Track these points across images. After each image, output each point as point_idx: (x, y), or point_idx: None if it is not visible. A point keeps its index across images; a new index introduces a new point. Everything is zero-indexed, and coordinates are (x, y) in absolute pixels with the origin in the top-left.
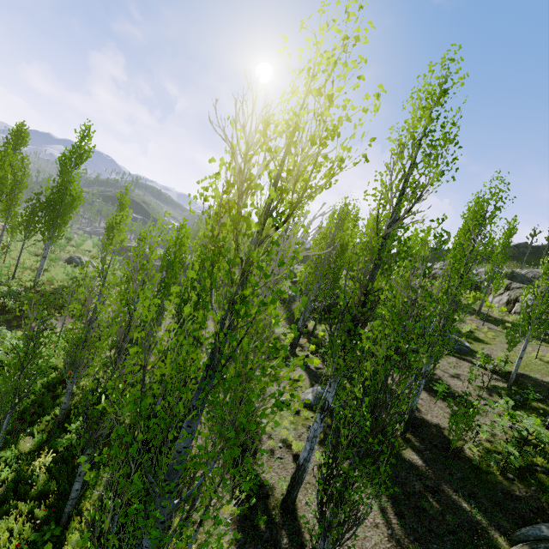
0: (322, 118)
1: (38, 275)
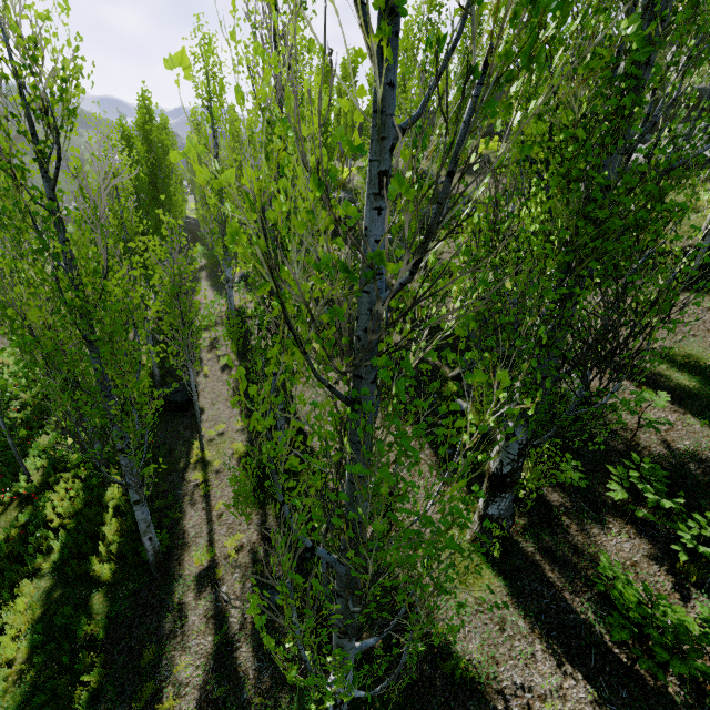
0: (18, 36)
1: None
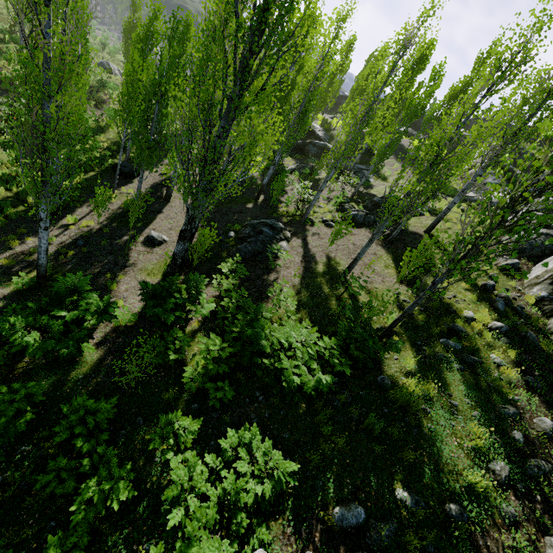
0: None
1: None
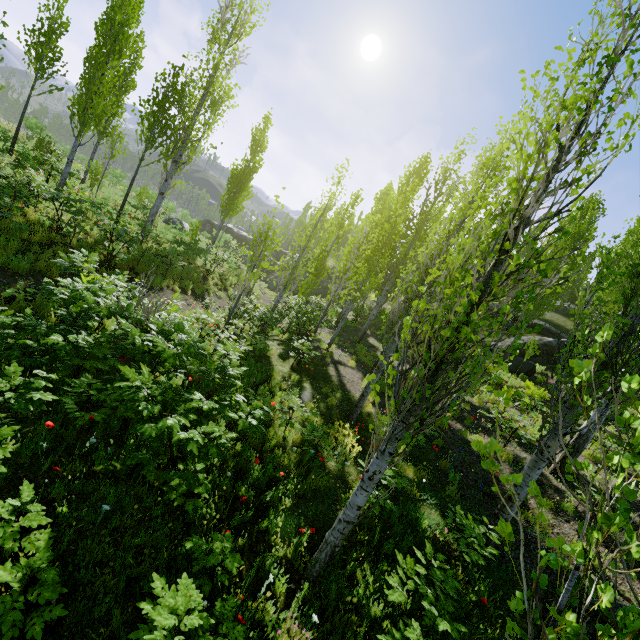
0: None
1: (149, 222)
